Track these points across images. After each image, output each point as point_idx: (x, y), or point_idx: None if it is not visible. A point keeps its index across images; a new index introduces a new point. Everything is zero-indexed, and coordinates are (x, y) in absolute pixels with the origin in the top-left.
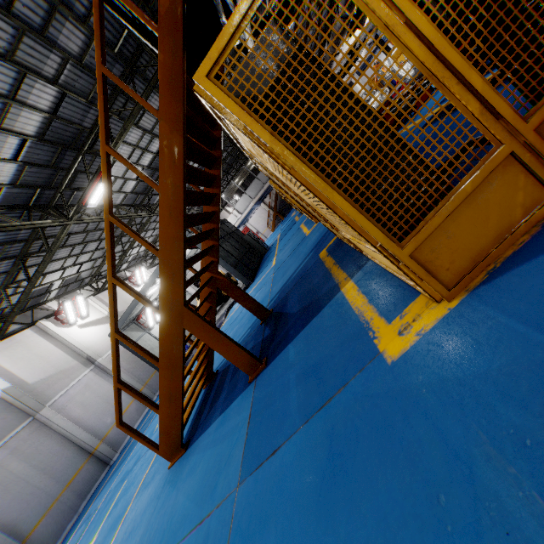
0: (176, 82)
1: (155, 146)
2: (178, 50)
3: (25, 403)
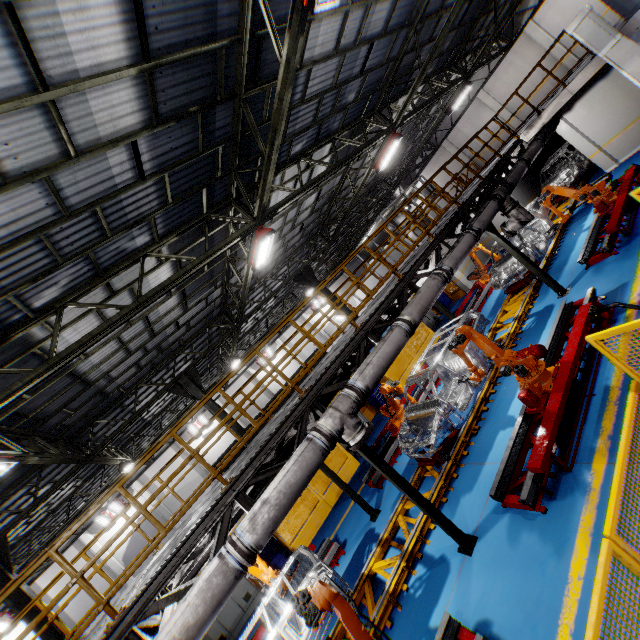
0: None
1: (185, 365)
2: None
3: (163, 515)
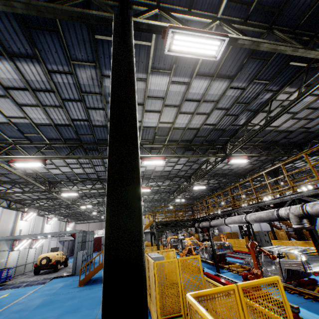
0: None
1: None
2: None
3: None
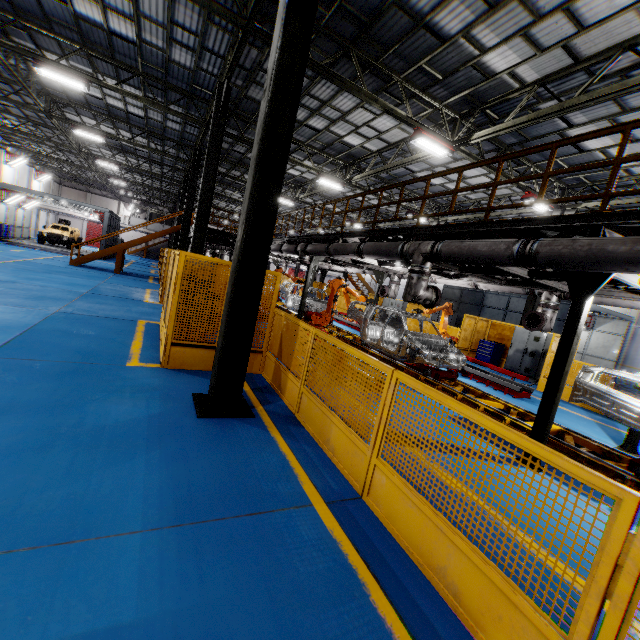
0: (168, 232)
1: (145, 169)
2: (173, 231)
3: None
